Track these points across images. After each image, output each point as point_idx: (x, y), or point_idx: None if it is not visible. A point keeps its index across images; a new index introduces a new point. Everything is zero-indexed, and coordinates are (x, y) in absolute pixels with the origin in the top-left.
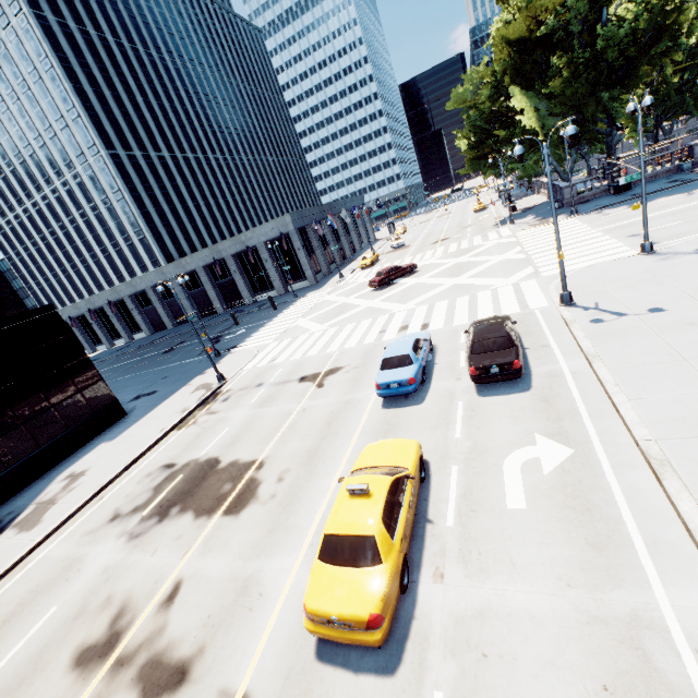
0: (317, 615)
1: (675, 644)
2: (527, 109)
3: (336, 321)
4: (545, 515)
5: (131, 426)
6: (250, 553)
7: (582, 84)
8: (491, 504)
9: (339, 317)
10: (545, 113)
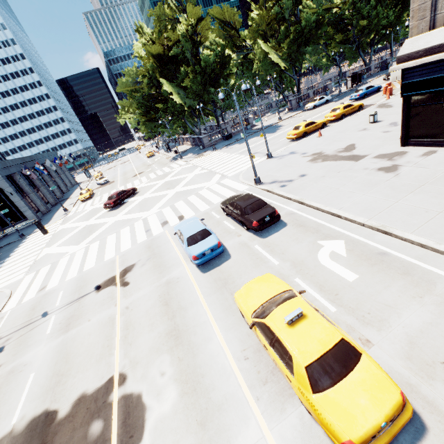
0: (368, 437)
1: None
2: (174, 93)
3: (92, 238)
4: (370, 274)
5: None
6: None
7: (199, 83)
8: (340, 285)
9: (93, 235)
10: (184, 97)
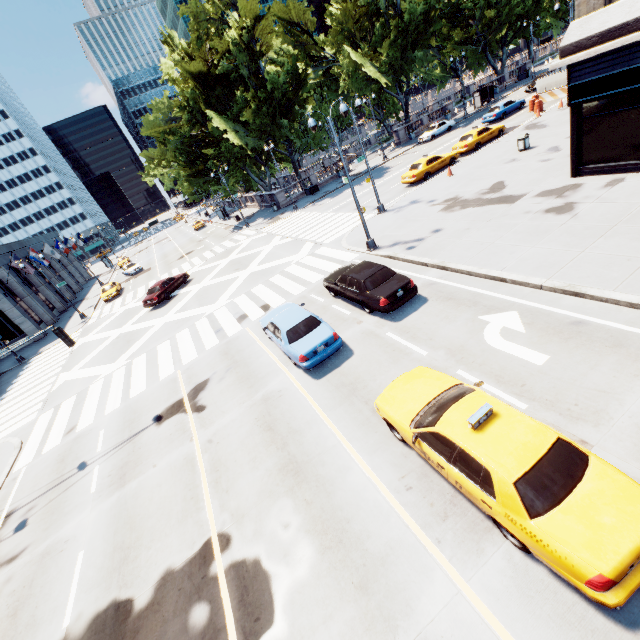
0: (625, 567)
1: None
2: (230, 131)
3: (134, 350)
4: (565, 352)
5: None
6: None
7: (265, 114)
8: (526, 372)
9: (135, 346)
10: (245, 135)
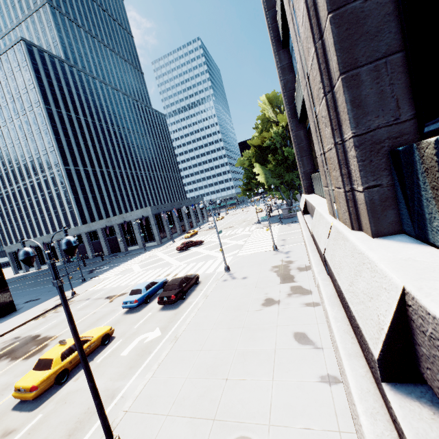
0: (17, 387)
1: (119, 395)
2: (261, 174)
3: (148, 267)
4: (129, 357)
5: (13, 317)
6: (20, 374)
7: (282, 167)
8: (118, 354)
9: (151, 266)
10: (269, 177)
